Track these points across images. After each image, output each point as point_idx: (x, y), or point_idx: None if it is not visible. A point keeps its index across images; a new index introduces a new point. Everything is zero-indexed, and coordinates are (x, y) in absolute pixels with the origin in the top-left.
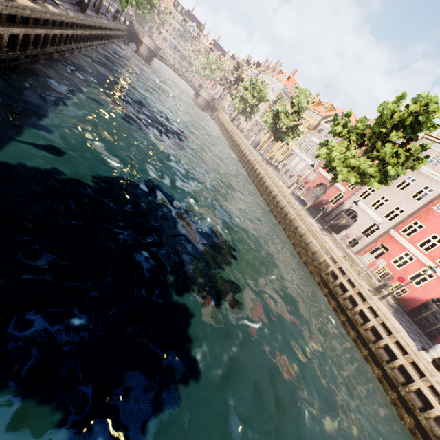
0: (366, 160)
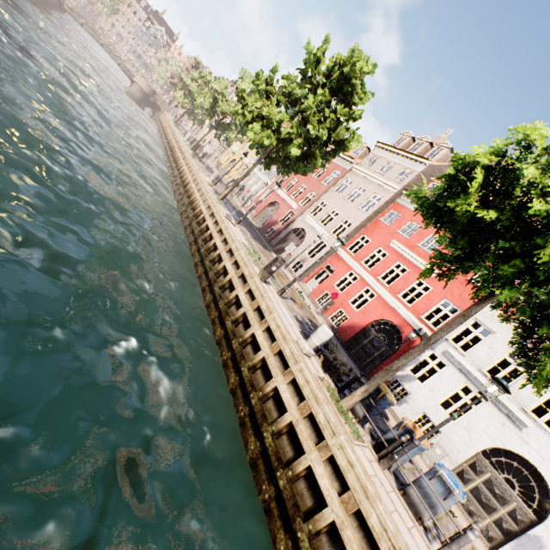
0: (284, 117)
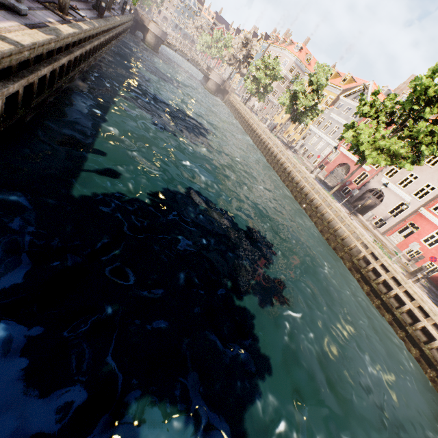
0: (397, 141)
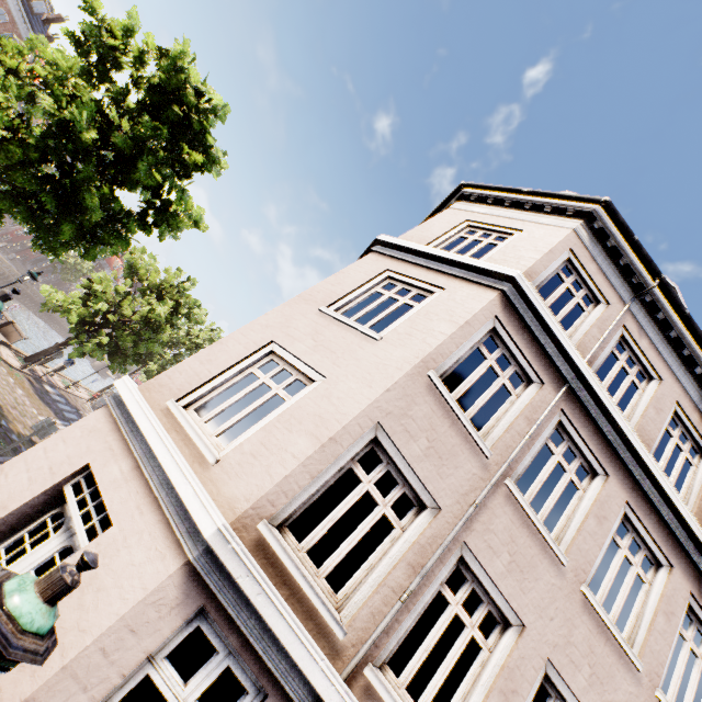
0: None
